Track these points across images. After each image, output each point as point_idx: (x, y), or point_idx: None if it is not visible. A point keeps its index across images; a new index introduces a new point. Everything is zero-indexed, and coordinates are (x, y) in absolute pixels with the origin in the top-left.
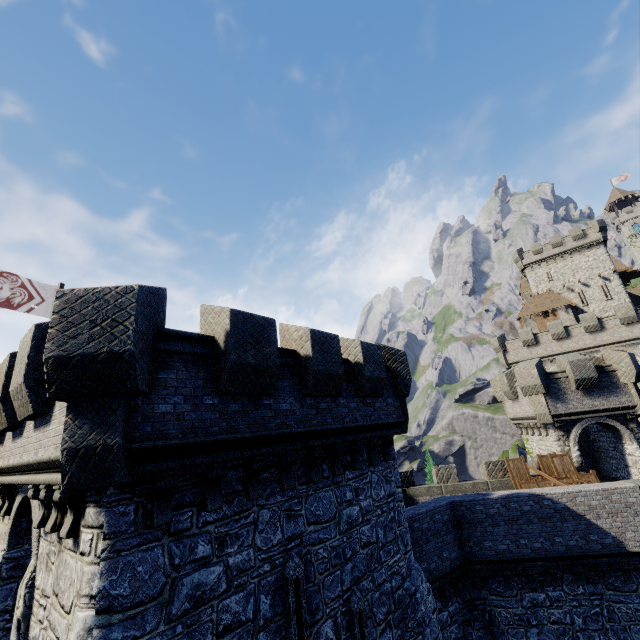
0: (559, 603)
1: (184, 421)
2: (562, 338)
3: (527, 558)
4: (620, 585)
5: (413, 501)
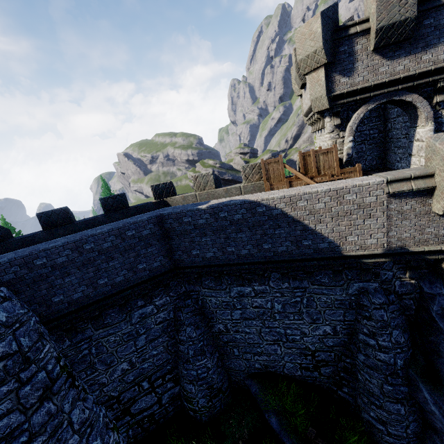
0: (263, 294)
1: None
2: None
3: (232, 263)
4: (327, 281)
5: None
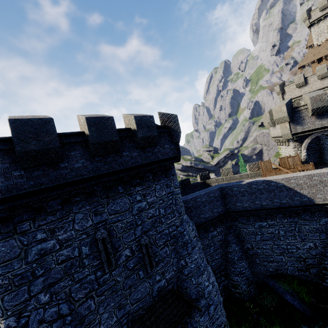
0: (273, 226)
1: (0, 187)
2: (325, 77)
3: (258, 209)
4: (308, 218)
5: (209, 186)
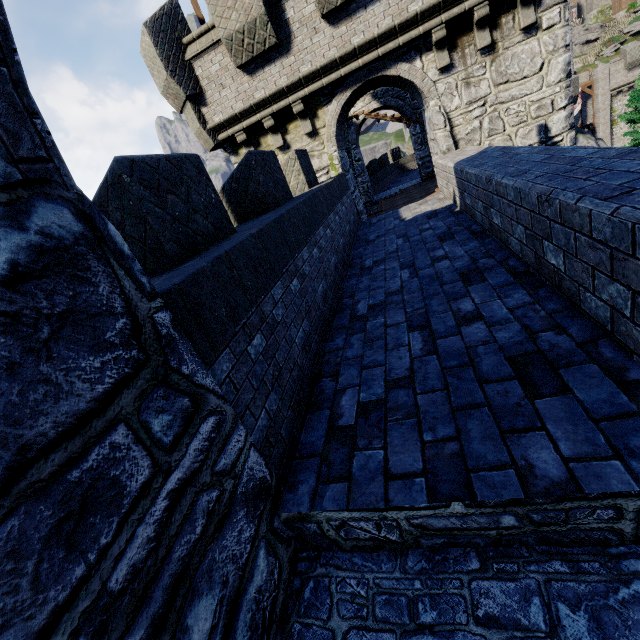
0: None
1: None
2: None
3: None
4: None
5: (404, 168)
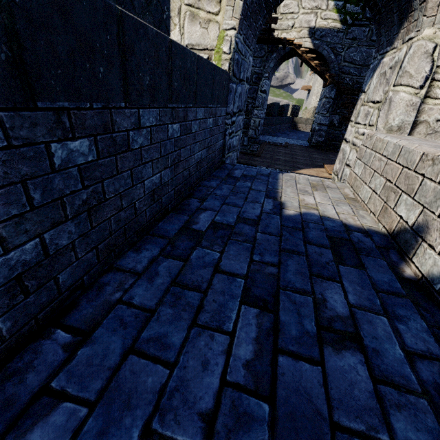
0: None
1: None
2: None
3: None
4: None
5: (295, 126)
